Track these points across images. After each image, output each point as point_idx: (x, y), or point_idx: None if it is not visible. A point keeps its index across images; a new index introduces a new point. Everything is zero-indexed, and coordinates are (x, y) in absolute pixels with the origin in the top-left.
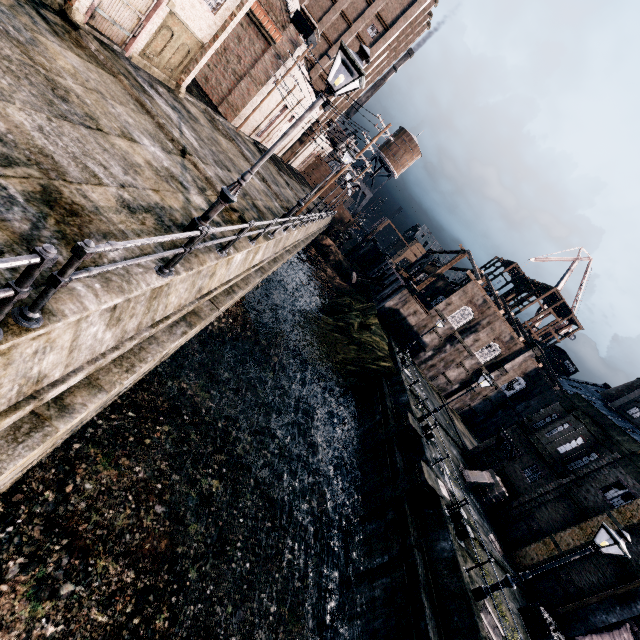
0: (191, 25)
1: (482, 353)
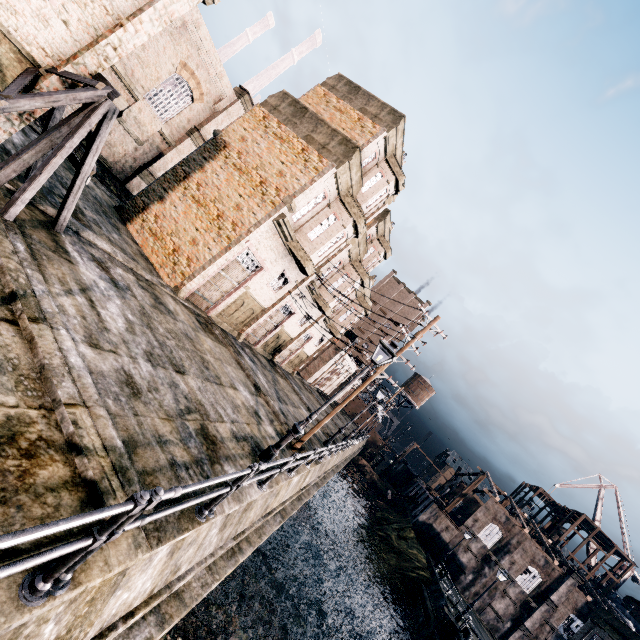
0: (307, 352)
1: (523, 579)
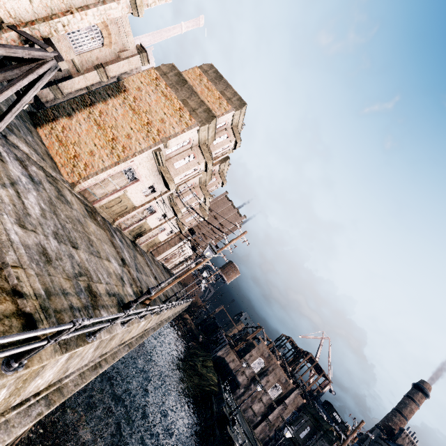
0: (160, 238)
1: (272, 391)
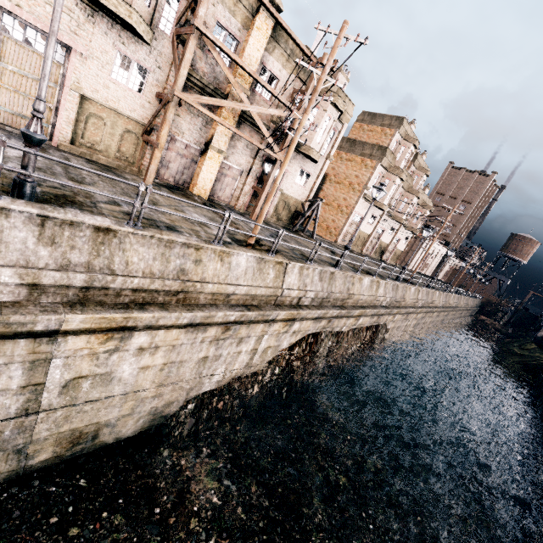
0: (400, 249)
1: None
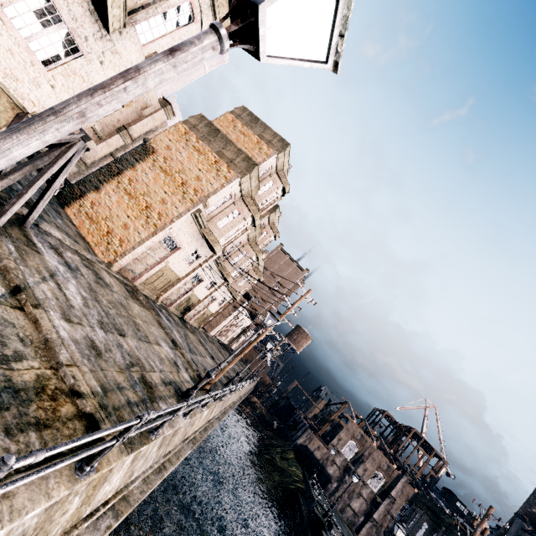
0: (211, 310)
1: (372, 482)
